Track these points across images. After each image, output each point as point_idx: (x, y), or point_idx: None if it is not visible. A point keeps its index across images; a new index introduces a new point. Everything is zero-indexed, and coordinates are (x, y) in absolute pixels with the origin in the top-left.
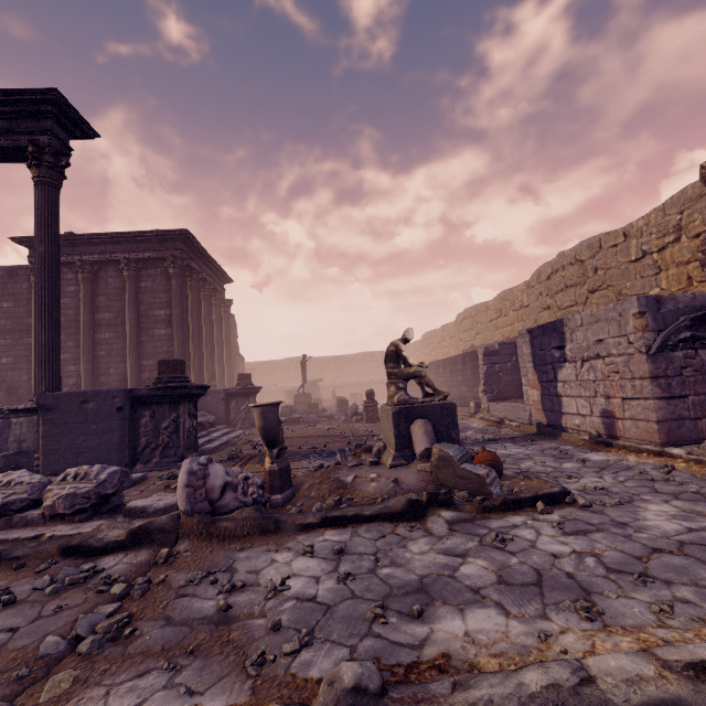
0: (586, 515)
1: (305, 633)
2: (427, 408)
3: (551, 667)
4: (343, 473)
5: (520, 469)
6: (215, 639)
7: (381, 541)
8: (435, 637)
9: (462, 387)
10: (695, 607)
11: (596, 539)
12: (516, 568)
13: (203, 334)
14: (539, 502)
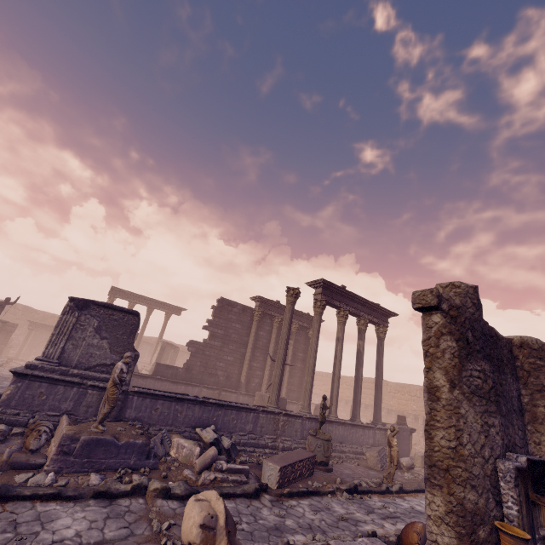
0: None
1: None
2: None
3: None
4: None
5: None
6: None
7: None
8: None
9: None
10: None
11: None
12: None
13: None
14: None
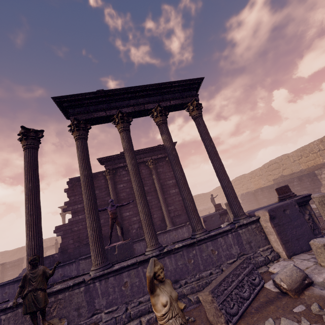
0: None
1: None
2: None
3: None
4: None
5: None
6: None
7: None
8: None
9: (302, 192)
10: None
11: None
12: None
13: None
14: None
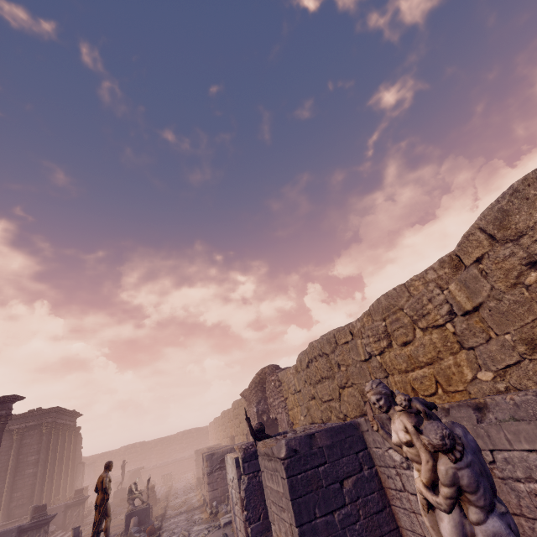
0: None
1: None
2: (138, 511)
3: None
4: None
5: (168, 528)
6: None
7: None
8: None
9: None
10: None
11: None
12: None
13: (57, 461)
14: None
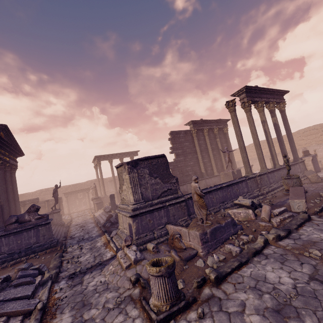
0: None
1: None
2: None
3: None
4: None
5: None
6: None
7: None
8: None
9: None
10: None
11: None
12: None
13: None
14: None
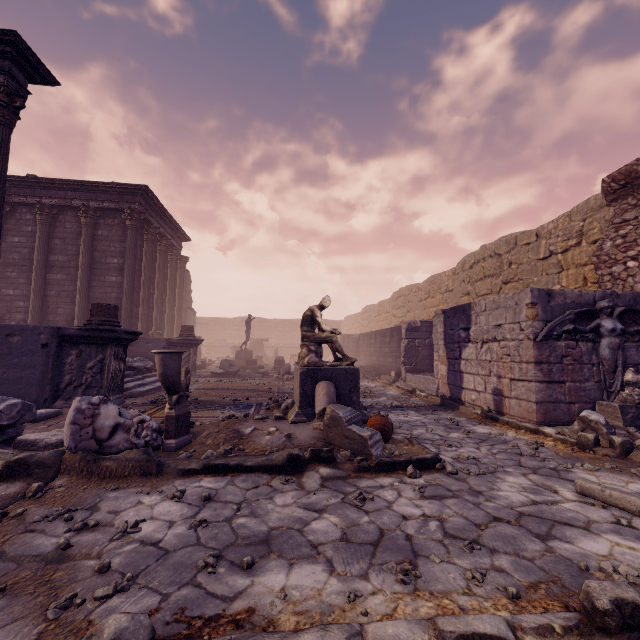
0: (449, 482)
1: (127, 578)
2: (333, 371)
3: (331, 631)
4: (247, 425)
5: (411, 435)
6: (36, 578)
7: (252, 491)
8: (252, 590)
9: (388, 358)
10: (507, 576)
11: (448, 505)
12: (364, 527)
13: (155, 286)
14: (410, 466)
